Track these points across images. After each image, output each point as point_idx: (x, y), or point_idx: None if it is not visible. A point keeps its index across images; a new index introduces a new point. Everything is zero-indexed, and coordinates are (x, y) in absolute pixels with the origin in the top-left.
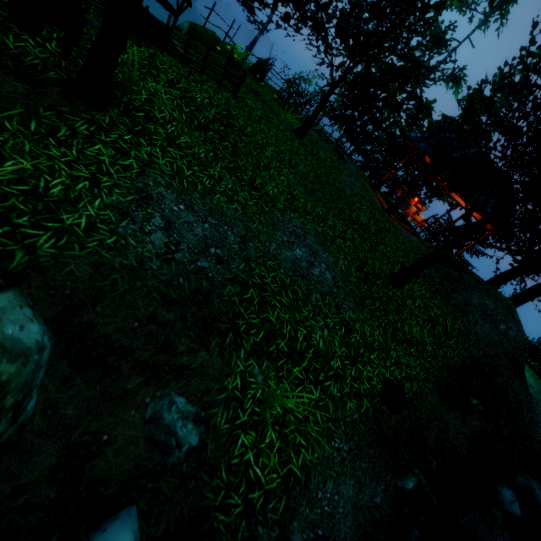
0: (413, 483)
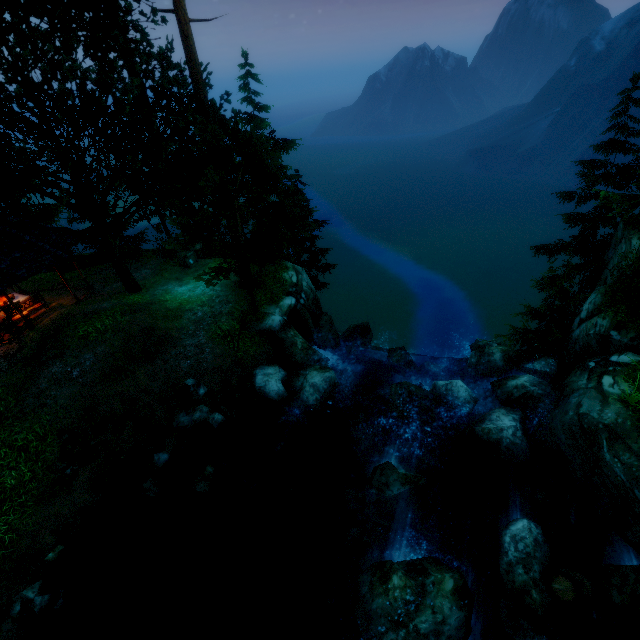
0: (20, 604)
